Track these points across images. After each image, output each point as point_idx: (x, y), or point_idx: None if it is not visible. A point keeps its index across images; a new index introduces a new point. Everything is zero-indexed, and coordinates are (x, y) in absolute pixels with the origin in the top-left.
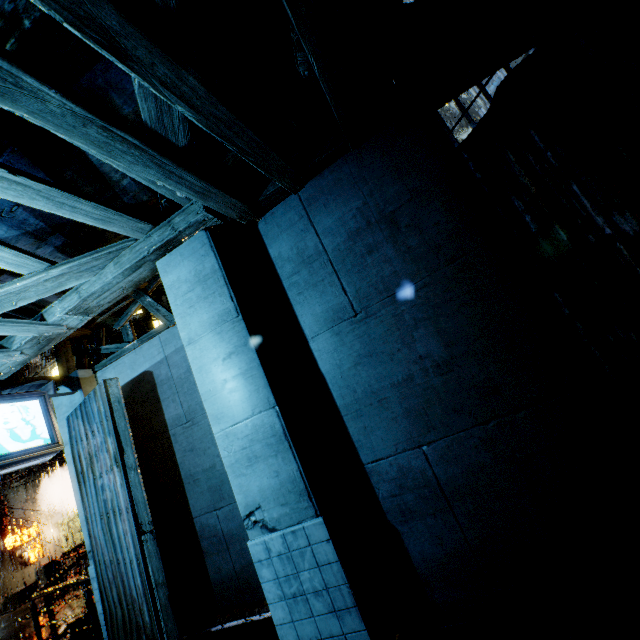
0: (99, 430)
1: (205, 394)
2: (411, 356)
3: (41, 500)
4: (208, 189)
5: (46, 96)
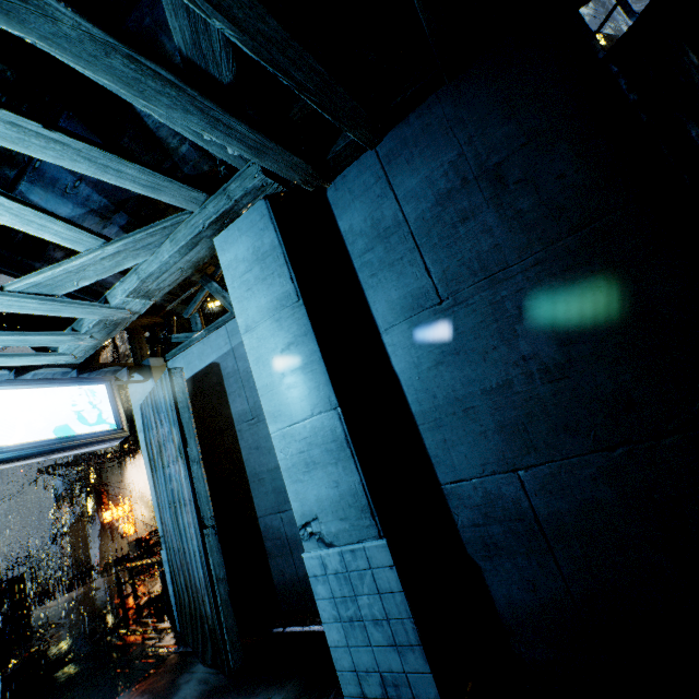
0: (166, 420)
1: (262, 389)
2: (511, 356)
3: (133, 481)
4: (263, 143)
5: (56, 13)
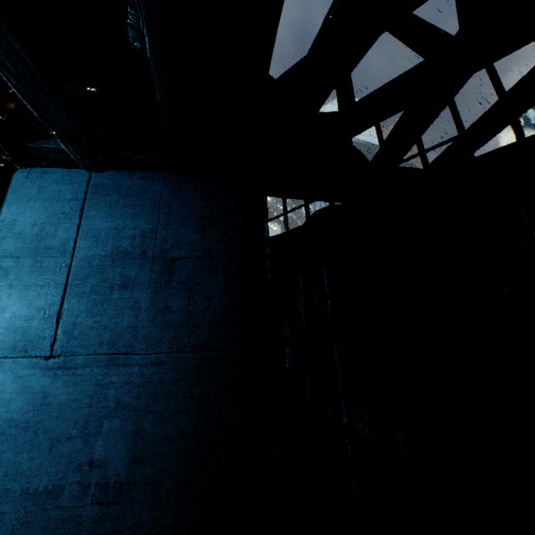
0: None
1: None
2: (81, 455)
3: None
4: None
5: None
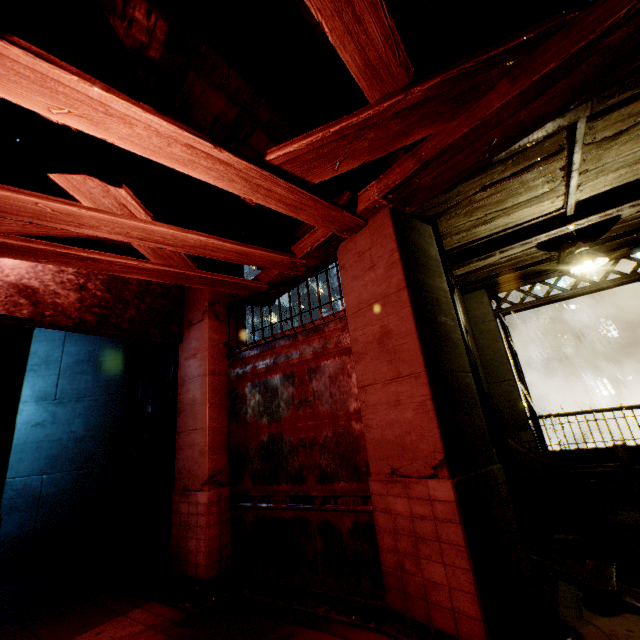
0: None
1: None
2: (68, 429)
3: None
4: None
5: None
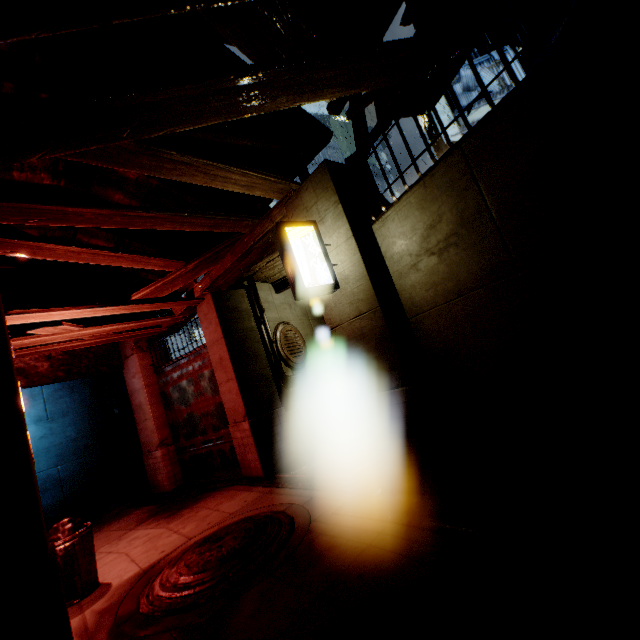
0: None
1: None
2: (65, 436)
3: None
4: None
5: None
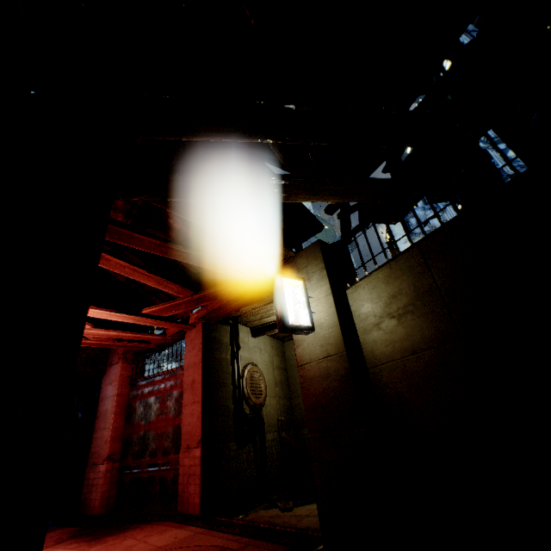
0: None
1: None
2: None
3: None
4: None
5: None
